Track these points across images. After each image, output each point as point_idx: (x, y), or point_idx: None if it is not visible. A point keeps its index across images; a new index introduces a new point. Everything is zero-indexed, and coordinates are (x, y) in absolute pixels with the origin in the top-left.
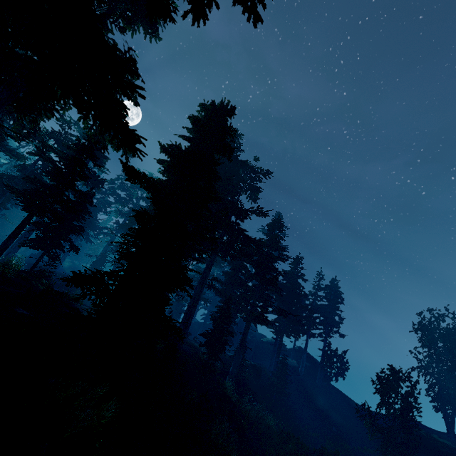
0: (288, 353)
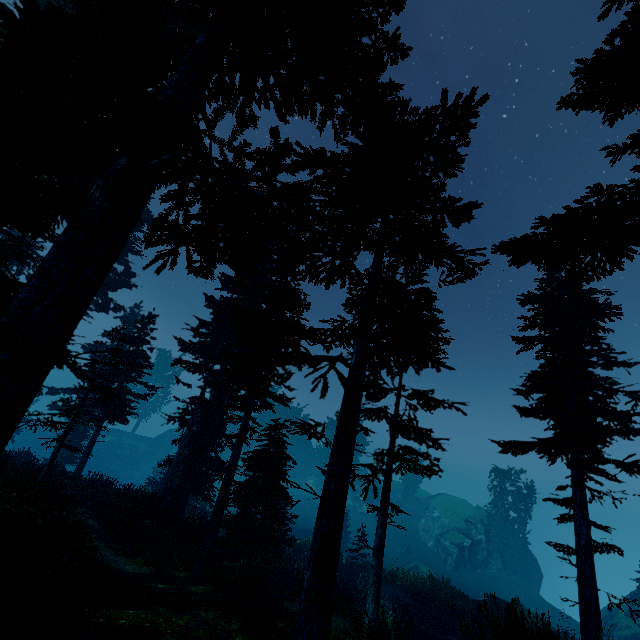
0: None
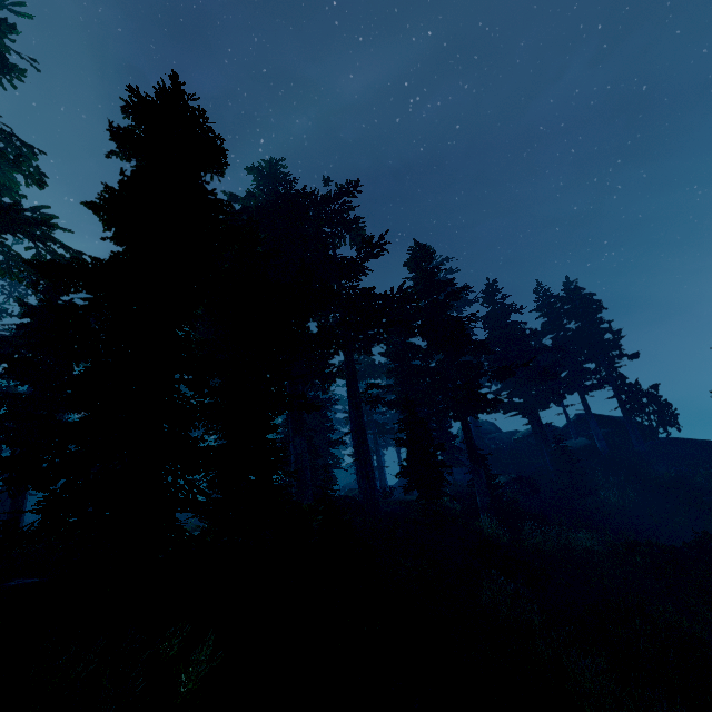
0: (565, 434)
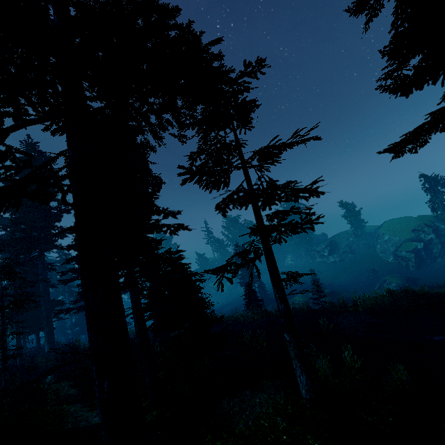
0: None
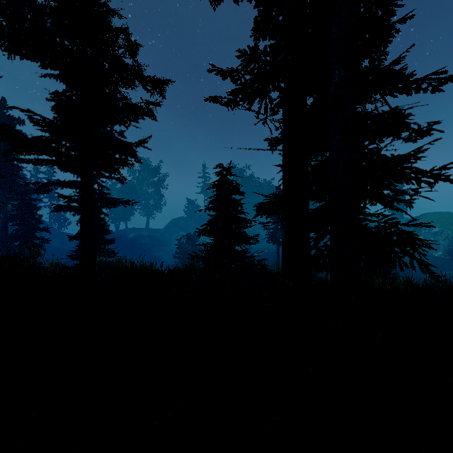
0: None
